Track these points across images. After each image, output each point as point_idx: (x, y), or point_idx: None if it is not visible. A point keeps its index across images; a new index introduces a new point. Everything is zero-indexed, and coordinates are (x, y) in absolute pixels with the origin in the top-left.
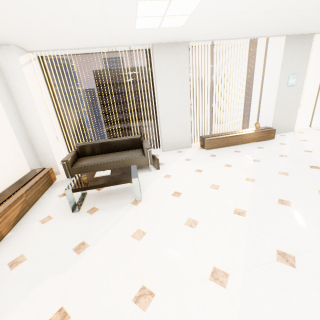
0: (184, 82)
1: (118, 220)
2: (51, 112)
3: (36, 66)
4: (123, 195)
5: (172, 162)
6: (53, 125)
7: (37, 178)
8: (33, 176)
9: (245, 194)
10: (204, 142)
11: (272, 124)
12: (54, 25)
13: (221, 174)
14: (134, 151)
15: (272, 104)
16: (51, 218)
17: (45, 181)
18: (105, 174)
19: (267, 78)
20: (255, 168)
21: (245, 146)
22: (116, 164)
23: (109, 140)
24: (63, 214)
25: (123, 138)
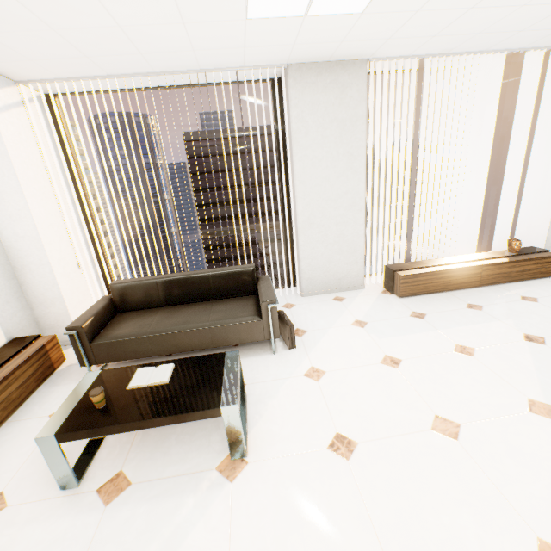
0: (354, 150)
1: (171, 548)
2: (67, 210)
3: (38, 115)
4: (200, 433)
5: (323, 327)
6: (70, 239)
7: (8, 369)
8: (2, 360)
9: (549, 471)
10: (395, 281)
11: (545, 242)
12: (41, 2)
13: (452, 378)
14: (238, 302)
15: (547, 197)
16: (2, 507)
17: (31, 371)
18: (155, 382)
19: (536, 141)
20: (541, 364)
21: (490, 292)
22: (195, 337)
23: (183, 275)
24: (36, 491)
25: (214, 271)
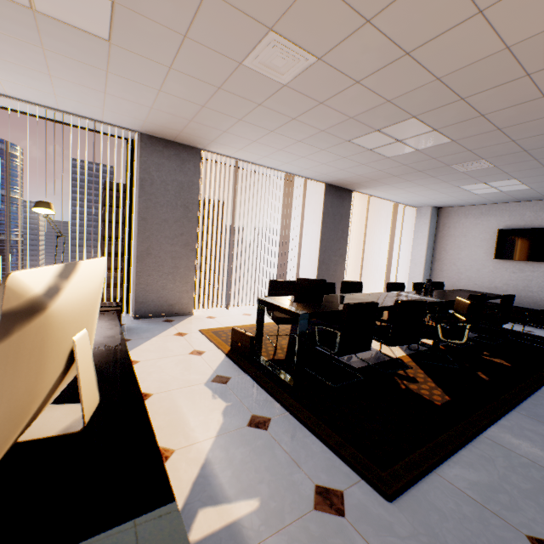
0: None
1: None
2: None
3: None
4: None
5: None
6: None
7: None
8: None
9: None
10: None
11: None
12: None
13: None
14: None
15: None
16: None
17: None
18: None
19: None
20: None
21: None
22: None
23: None
24: None
25: None
